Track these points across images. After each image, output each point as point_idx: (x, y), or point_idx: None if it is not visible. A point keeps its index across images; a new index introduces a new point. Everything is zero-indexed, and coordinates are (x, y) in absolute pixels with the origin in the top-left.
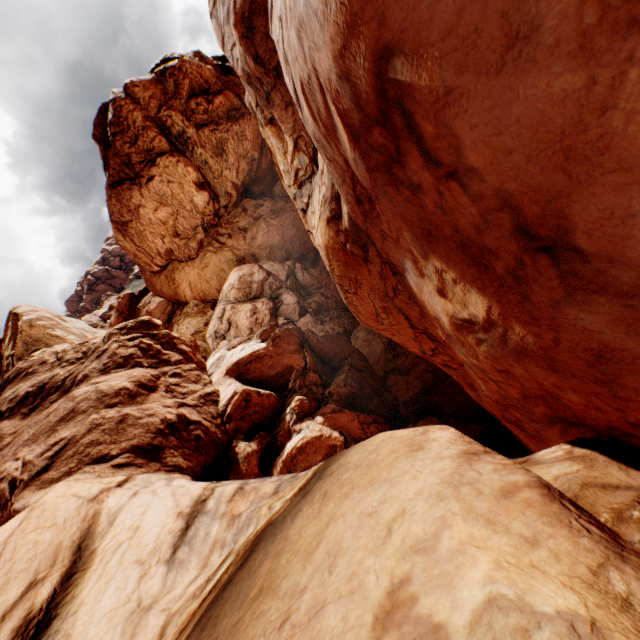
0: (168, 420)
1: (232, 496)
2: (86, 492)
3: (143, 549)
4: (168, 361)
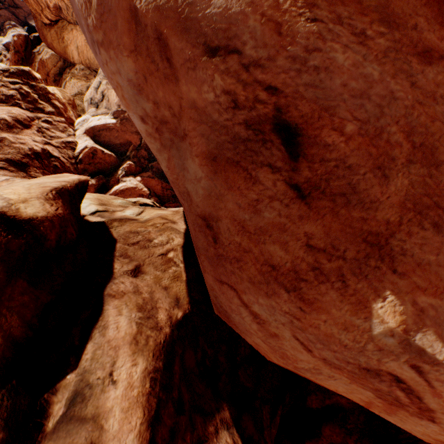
0: (35, 150)
1: (3, 180)
2: None
3: None
4: (43, 110)
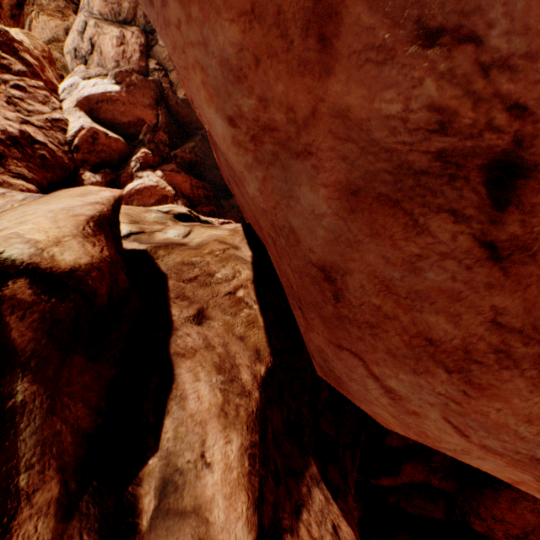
0: (9, 133)
1: None
2: None
3: None
4: (8, 68)
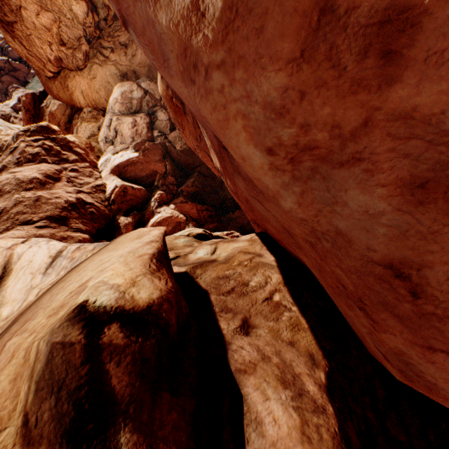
0: (70, 201)
1: (74, 250)
2: (5, 245)
3: (34, 269)
4: (67, 160)
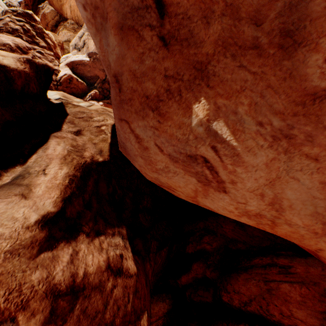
0: None
1: None
2: None
3: None
4: (38, 44)
